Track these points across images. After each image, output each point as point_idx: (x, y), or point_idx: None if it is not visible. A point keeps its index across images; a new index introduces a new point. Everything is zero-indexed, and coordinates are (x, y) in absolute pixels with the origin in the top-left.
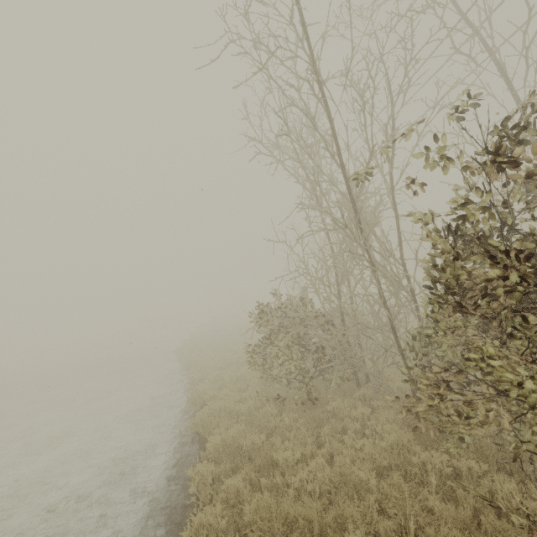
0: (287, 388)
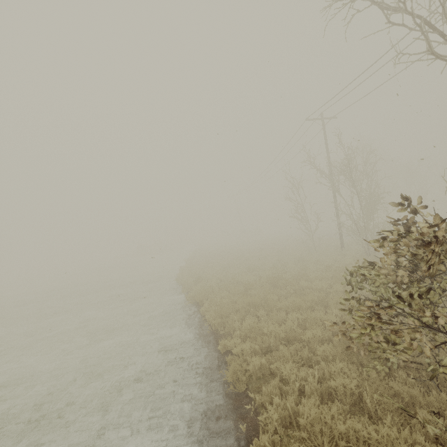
0: (404, 373)
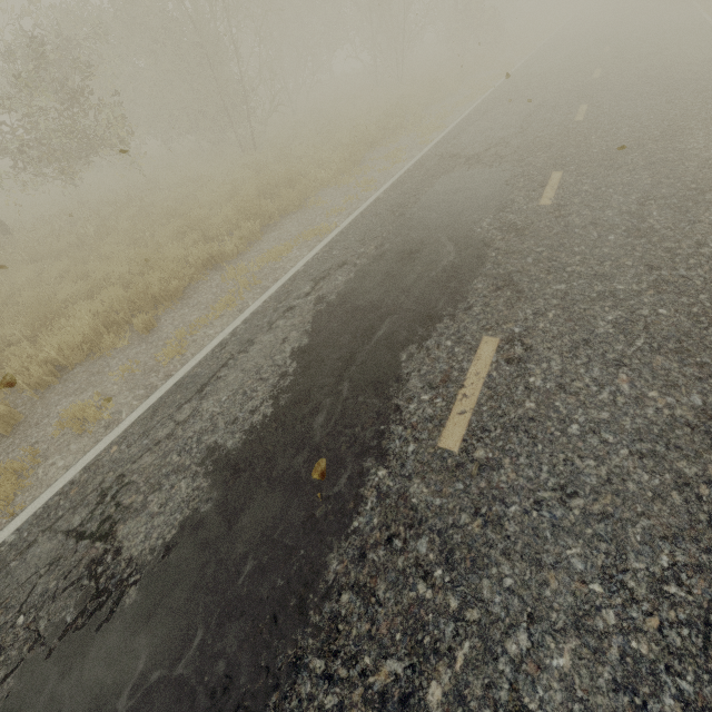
0: None
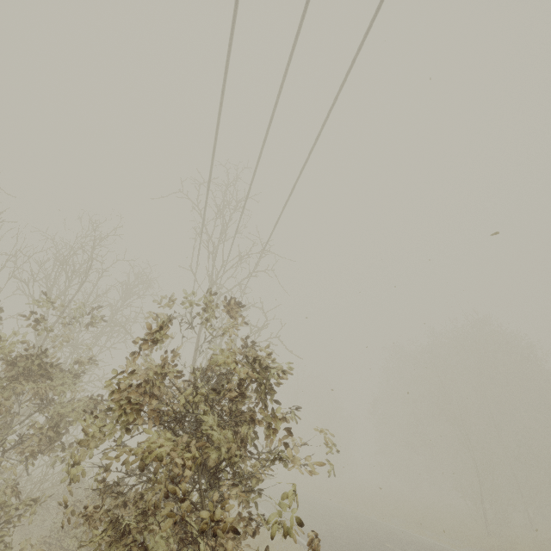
0: None
